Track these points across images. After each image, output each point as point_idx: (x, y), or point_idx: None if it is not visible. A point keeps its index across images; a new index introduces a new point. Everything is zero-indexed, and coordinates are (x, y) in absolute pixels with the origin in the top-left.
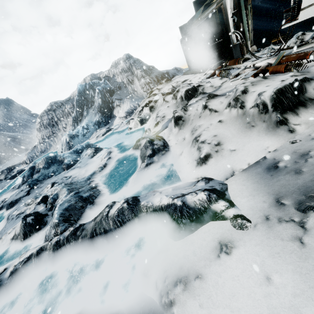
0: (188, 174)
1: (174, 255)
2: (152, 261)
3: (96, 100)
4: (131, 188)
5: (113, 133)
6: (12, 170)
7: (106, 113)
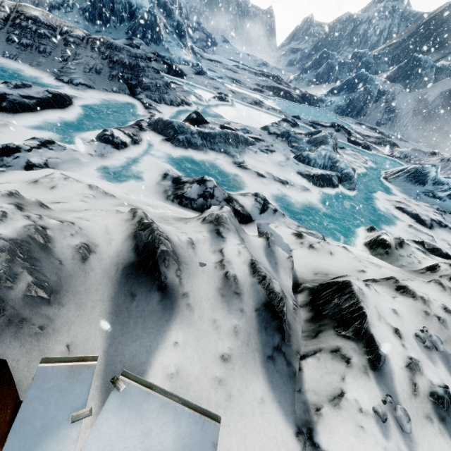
0: (79, 176)
1: (26, 136)
2: (46, 135)
3: None
4: (150, 160)
5: (400, 221)
6: (382, 145)
7: None
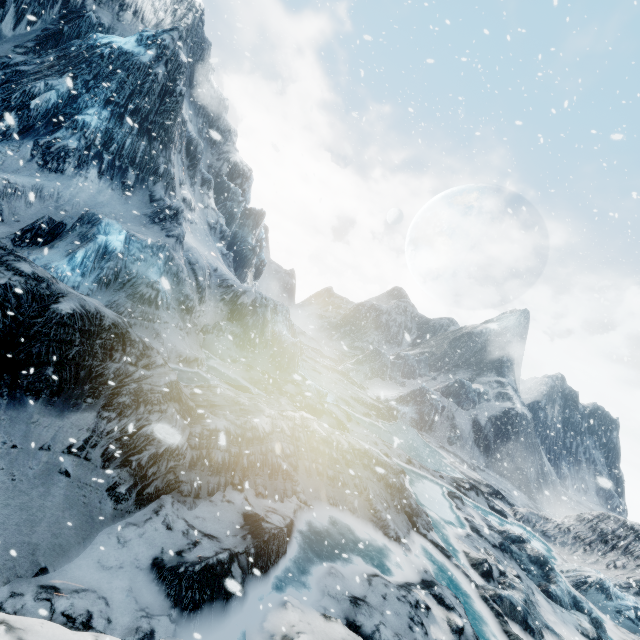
0: None
1: None
2: None
3: None
4: None
5: None
6: (496, 497)
7: None
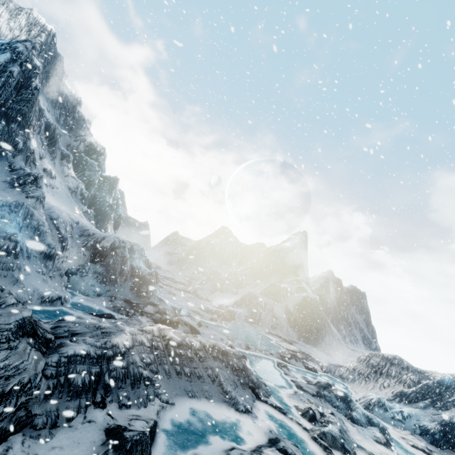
0: None
1: None
2: None
3: (453, 411)
4: None
5: None
6: (308, 359)
7: (449, 437)
